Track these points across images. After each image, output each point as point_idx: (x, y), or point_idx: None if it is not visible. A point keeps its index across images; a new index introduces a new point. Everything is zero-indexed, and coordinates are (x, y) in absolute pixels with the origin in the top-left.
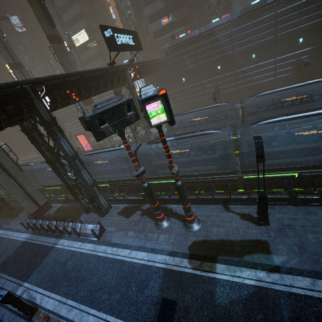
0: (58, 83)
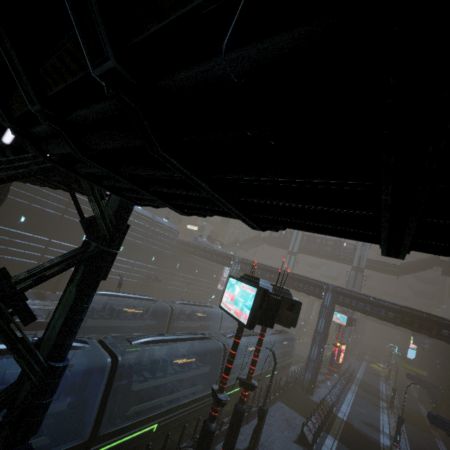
0: None
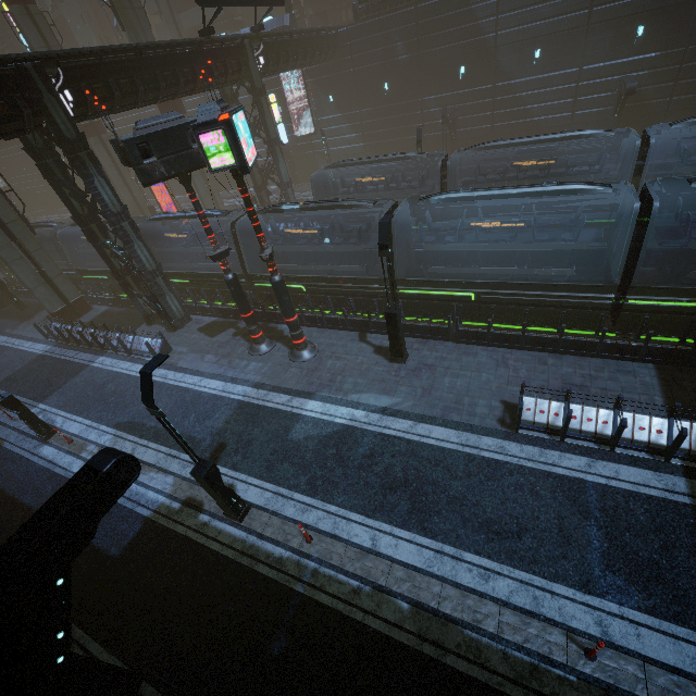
0: (88, 65)
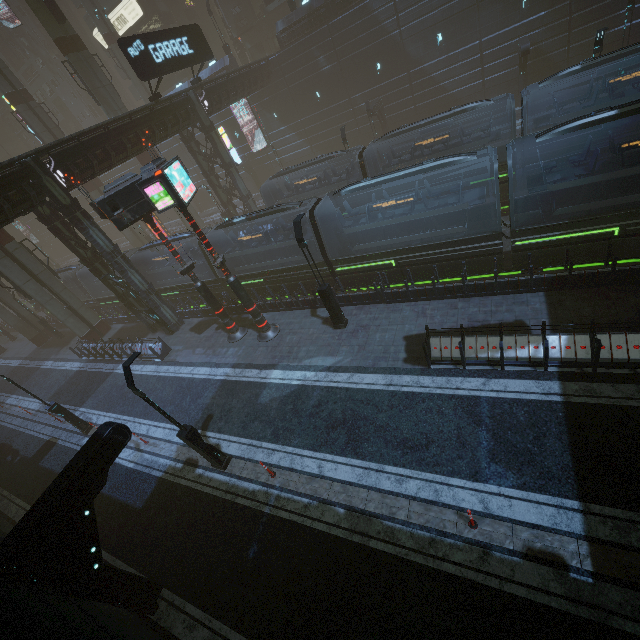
0: (70, 148)
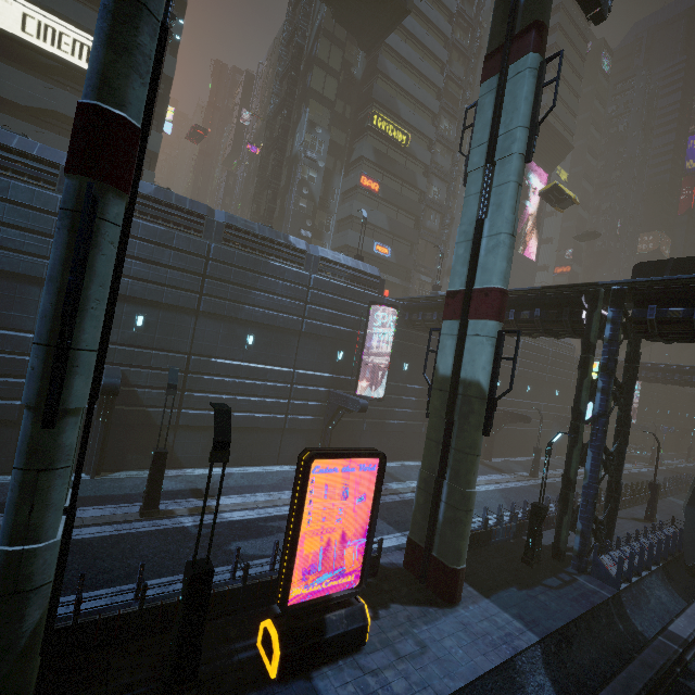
0: None
